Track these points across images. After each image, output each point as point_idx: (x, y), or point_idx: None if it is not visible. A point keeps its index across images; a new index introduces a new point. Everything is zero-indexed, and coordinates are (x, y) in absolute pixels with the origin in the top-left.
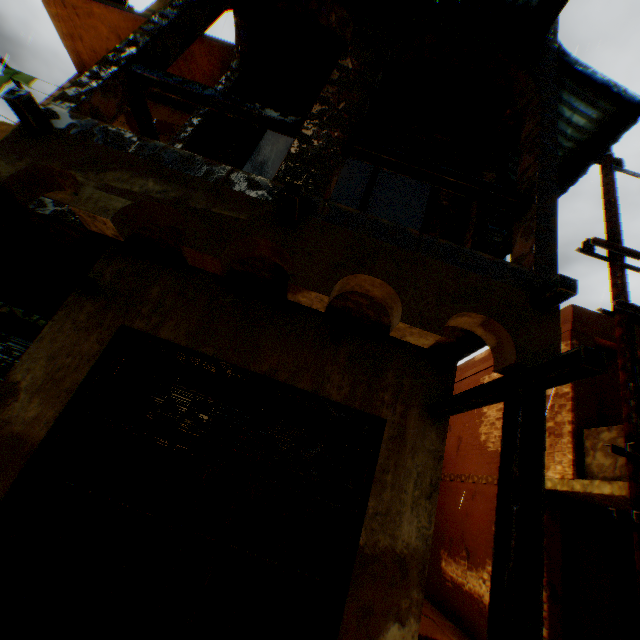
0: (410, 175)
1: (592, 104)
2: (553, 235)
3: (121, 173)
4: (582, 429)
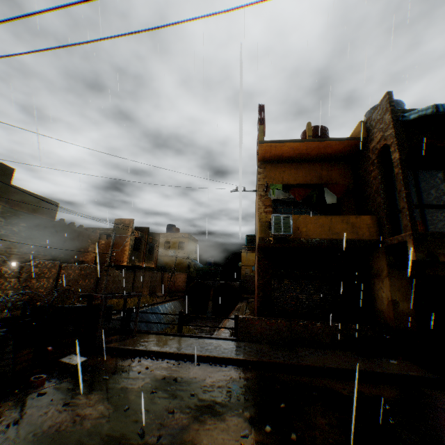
0: None
1: None
2: None
3: None
4: None
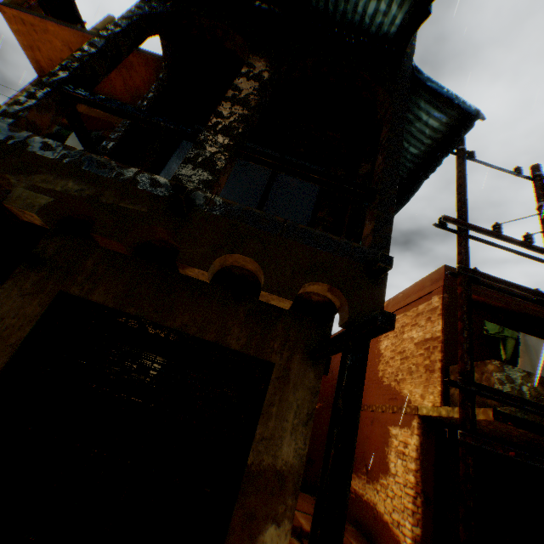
0: (285, 172)
1: (442, 111)
2: (390, 220)
3: (48, 176)
4: (449, 366)
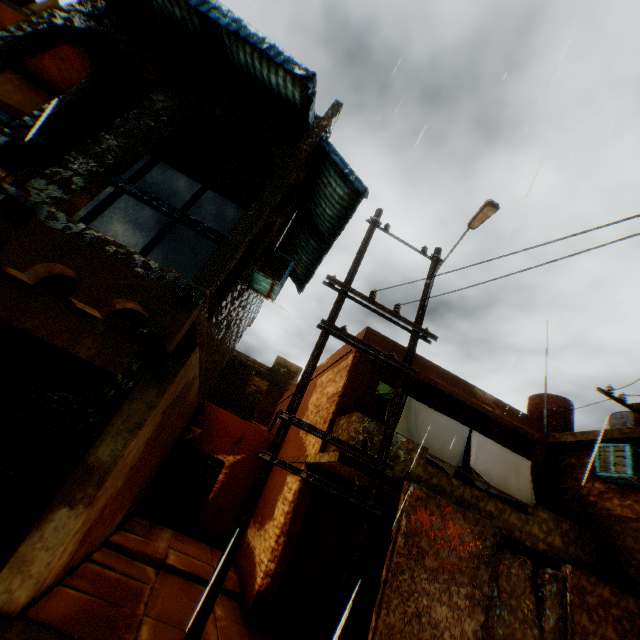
0: (149, 205)
1: (345, 182)
2: (224, 264)
3: None
4: (337, 418)
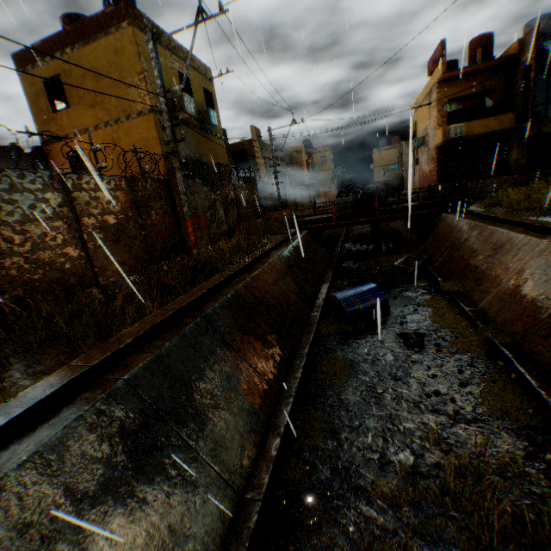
0: None
1: None
2: None
3: (546, 126)
4: None
